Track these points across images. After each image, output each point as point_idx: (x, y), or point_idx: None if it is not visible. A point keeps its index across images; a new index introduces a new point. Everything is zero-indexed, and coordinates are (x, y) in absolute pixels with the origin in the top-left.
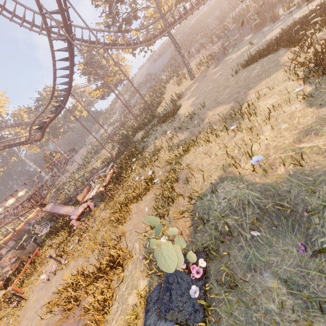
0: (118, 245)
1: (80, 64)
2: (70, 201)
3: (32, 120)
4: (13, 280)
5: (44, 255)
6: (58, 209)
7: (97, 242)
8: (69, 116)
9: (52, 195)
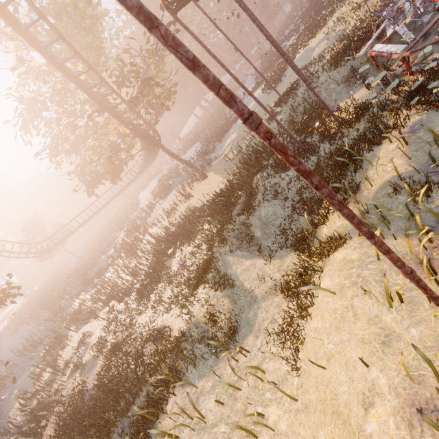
0: None
1: None
2: None
3: None
4: None
5: None
6: None
7: None
8: None
9: None
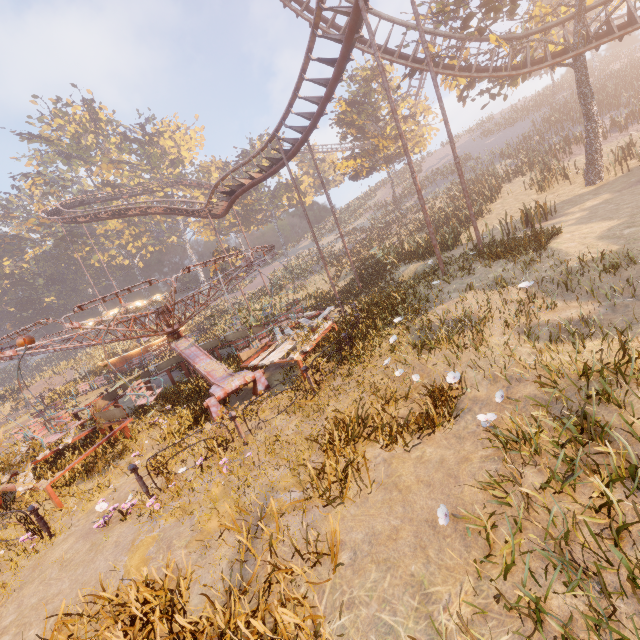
0: (301, 575)
1: (340, 101)
2: (224, 348)
3: (223, 175)
4: (69, 456)
5: (134, 441)
6: (197, 357)
7: (244, 507)
8: (280, 196)
9: (201, 321)
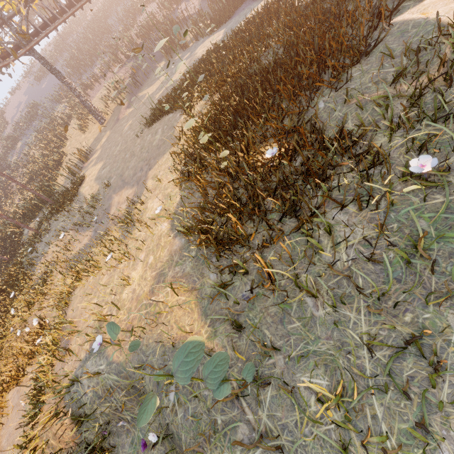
0: None
1: None
2: None
3: None
4: None
5: None
6: None
7: None
8: None
9: None
